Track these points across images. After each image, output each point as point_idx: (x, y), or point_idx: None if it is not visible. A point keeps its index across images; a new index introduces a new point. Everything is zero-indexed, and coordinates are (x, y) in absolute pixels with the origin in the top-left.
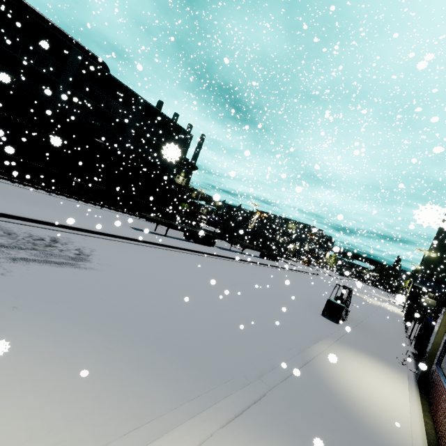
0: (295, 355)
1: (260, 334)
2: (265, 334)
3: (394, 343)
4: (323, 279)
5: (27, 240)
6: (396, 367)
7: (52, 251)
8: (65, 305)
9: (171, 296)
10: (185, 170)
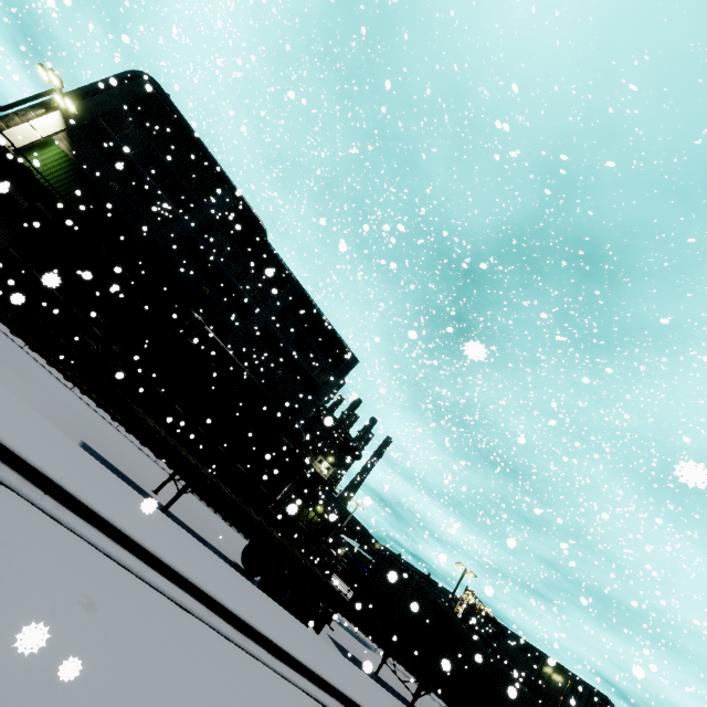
0: None
1: None
2: None
3: None
4: None
5: None
6: None
7: None
8: None
9: None
10: (338, 452)
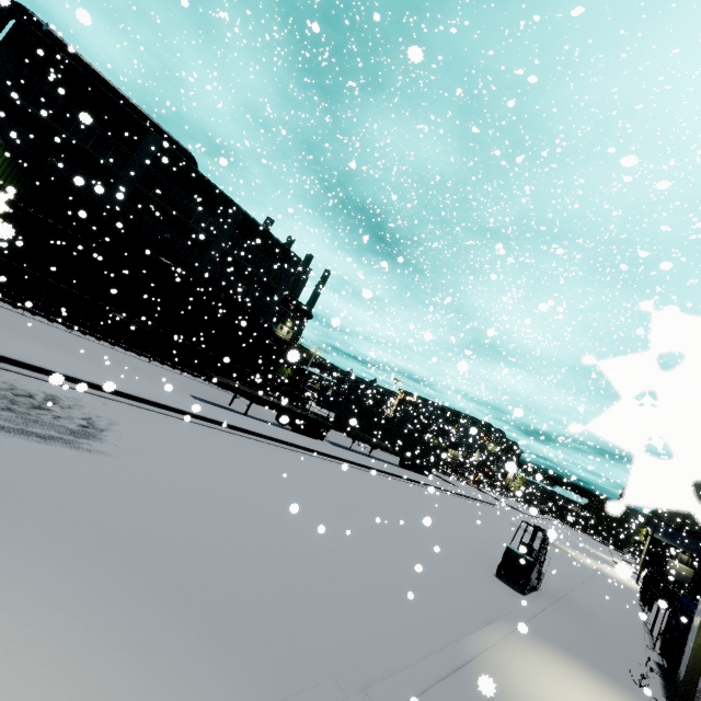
0: (440, 647)
1: (381, 601)
2: (389, 602)
3: (623, 642)
4: (501, 514)
5: (3, 393)
6: (628, 690)
7: (40, 417)
8: (27, 510)
9: (231, 514)
10: (293, 317)
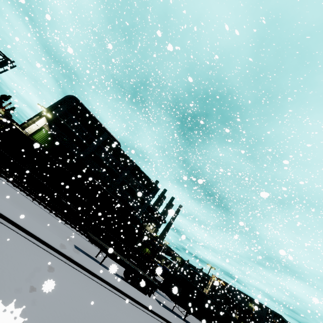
0: None
1: None
2: None
3: None
4: None
5: None
6: None
7: None
8: None
9: None
10: (156, 221)
